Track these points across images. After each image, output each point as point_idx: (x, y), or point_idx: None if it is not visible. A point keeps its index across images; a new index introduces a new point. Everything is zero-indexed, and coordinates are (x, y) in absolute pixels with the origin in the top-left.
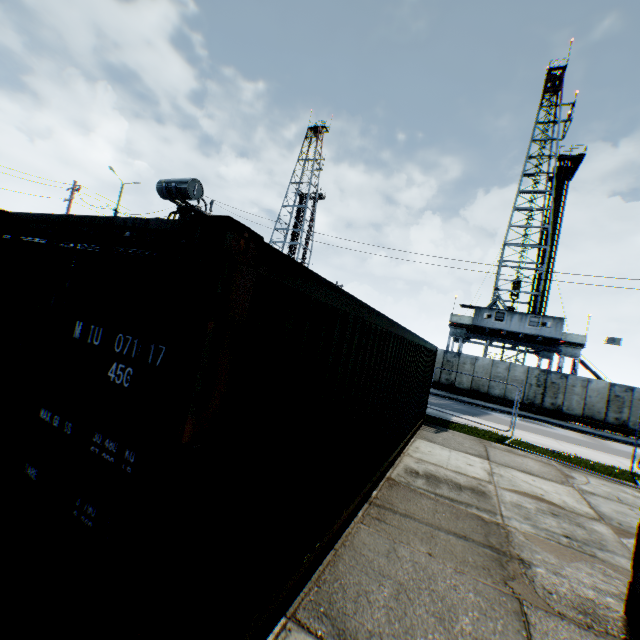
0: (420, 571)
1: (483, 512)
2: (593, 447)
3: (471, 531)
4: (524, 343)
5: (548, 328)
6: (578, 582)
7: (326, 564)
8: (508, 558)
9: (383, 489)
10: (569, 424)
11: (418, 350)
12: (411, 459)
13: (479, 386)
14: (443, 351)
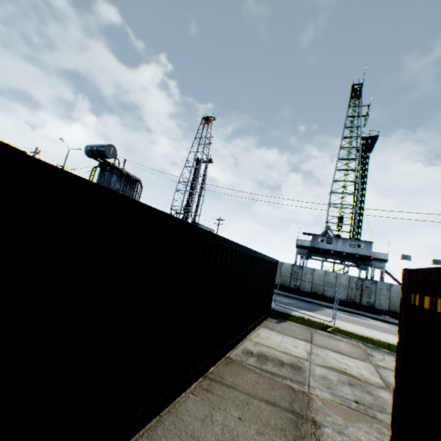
0: (226, 433)
1: (295, 383)
2: (394, 333)
3: (280, 398)
4: (347, 259)
5: (362, 248)
6: (356, 439)
7: (147, 428)
8: (304, 420)
9: (219, 365)
10: (379, 317)
11: (255, 260)
12: (250, 342)
13: (317, 290)
14: (291, 265)
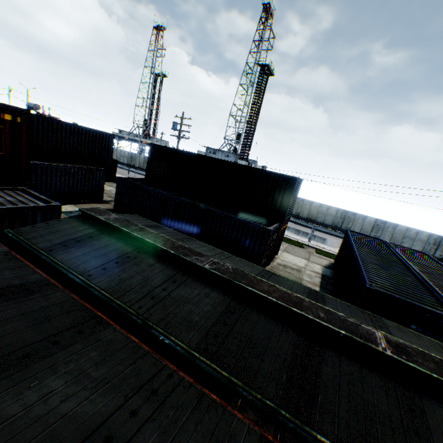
0: None
1: None
2: None
3: None
4: None
5: (231, 158)
6: None
7: None
8: None
9: None
10: None
11: None
12: None
13: None
14: None
